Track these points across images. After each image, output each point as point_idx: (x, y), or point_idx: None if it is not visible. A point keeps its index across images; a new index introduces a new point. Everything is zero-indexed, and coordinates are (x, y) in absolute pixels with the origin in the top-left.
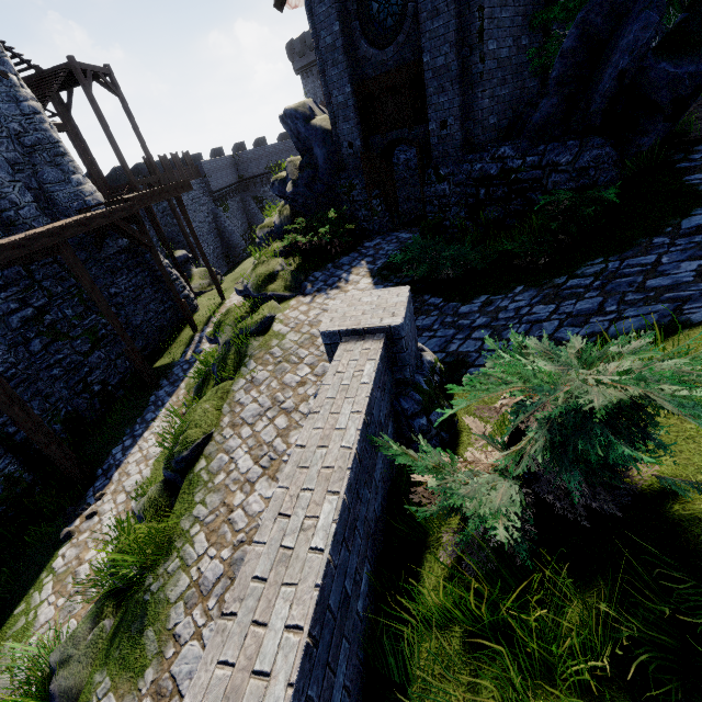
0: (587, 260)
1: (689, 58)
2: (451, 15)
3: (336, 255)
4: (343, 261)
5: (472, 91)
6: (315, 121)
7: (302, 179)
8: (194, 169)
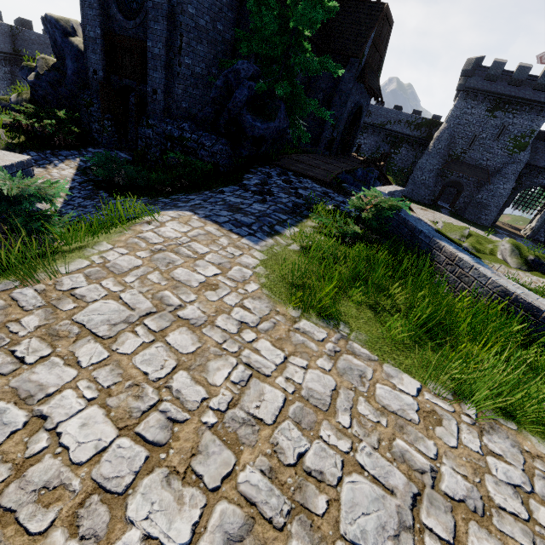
0: (179, 193)
1: (261, 120)
2: (164, 27)
3: (59, 146)
4: (62, 153)
5: (173, 80)
6: (74, 39)
7: (47, 76)
8: None
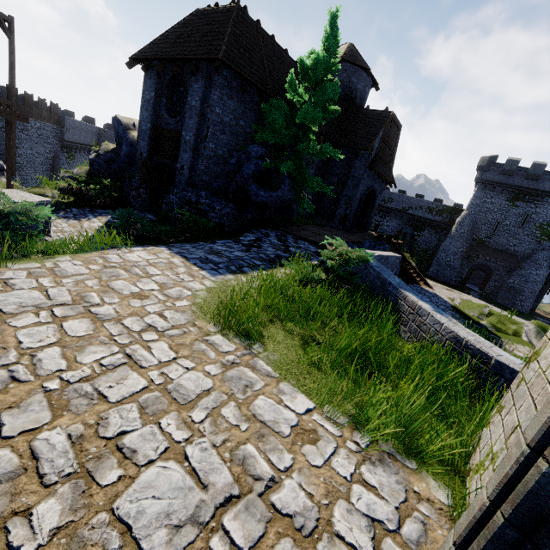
0: (178, 242)
1: (264, 189)
2: (196, 122)
3: (98, 206)
4: (99, 211)
5: (198, 159)
6: (132, 132)
7: (104, 156)
8: (56, 117)
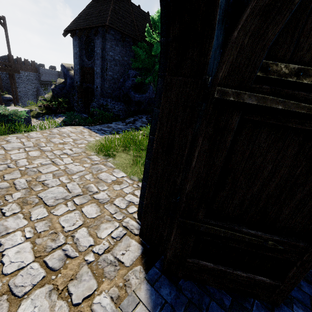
0: (95, 125)
1: (138, 93)
2: (100, 61)
3: (58, 113)
4: (59, 115)
5: (104, 82)
6: (71, 71)
7: (59, 86)
8: (35, 68)
